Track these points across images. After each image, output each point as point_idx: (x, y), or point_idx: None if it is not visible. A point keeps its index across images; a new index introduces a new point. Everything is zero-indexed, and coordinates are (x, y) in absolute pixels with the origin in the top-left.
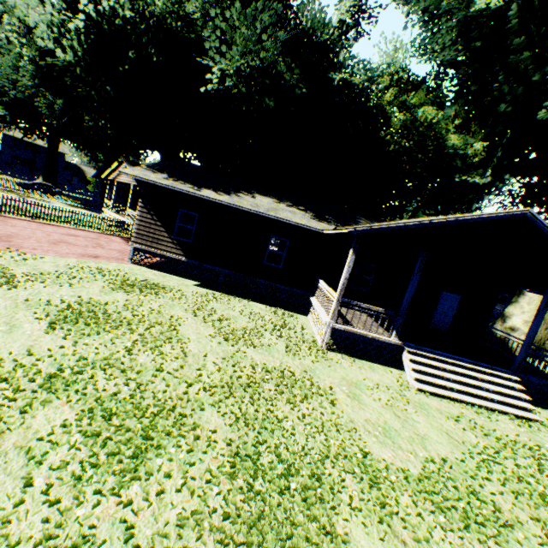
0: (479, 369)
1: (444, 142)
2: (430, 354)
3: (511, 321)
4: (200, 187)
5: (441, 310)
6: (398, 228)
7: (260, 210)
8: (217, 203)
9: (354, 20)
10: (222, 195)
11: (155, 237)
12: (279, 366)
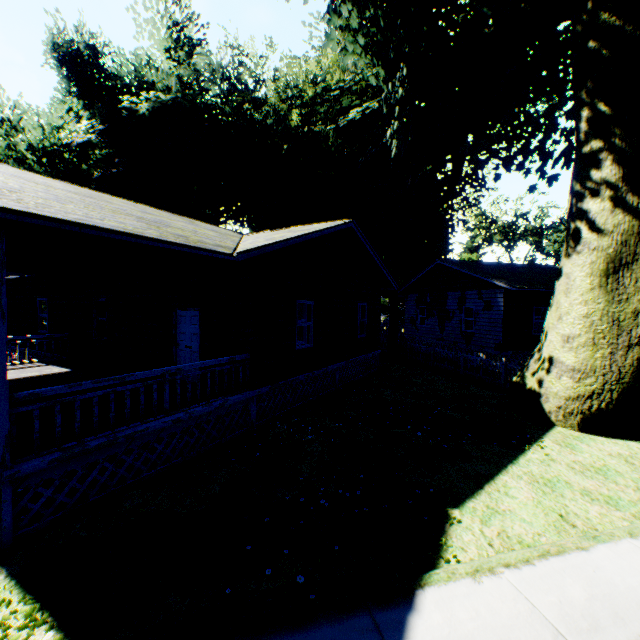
0: None
1: (329, 88)
2: None
3: (545, 346)
4: None
5: (184, 344)
6: None
7: None
8: (11, 282)
9: (175, 40)
10: None
11: None
12: None
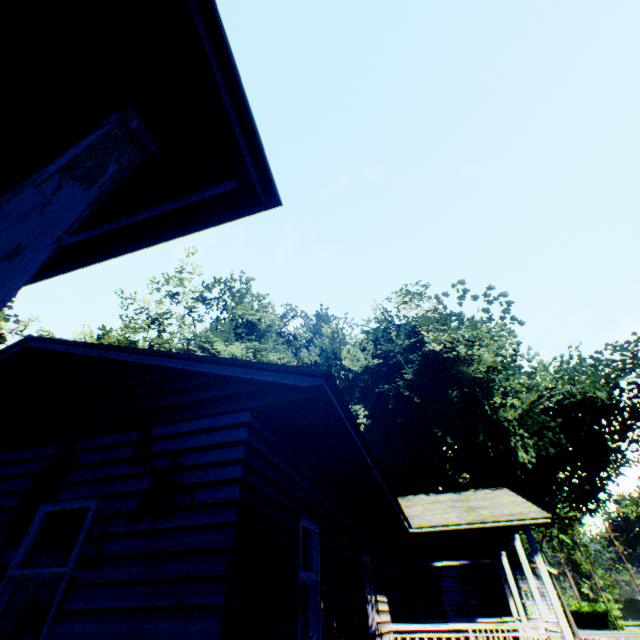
0: None
1: None
2: None
3: None
4: None
5: None
6: None
7: None
8: None
9: None
10: None
11: None
12: None
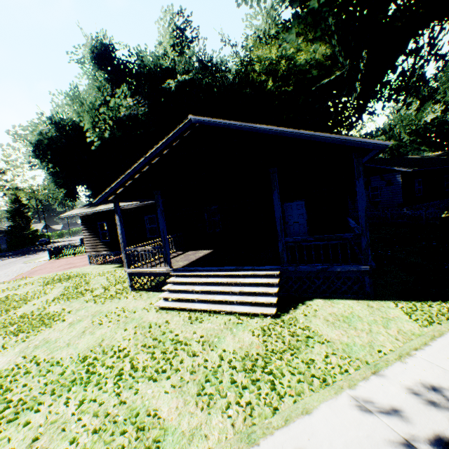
0: (233, 274)
1: (296, 64)
2: (188, 273)
3: None
4: (99, 205)
5: (292, 221)
6: (119, 185)
7: (122, 204)
8: (112, 210)
9: (178, 38)
10: (107, 205)
11: (94, 245)
12: (59, 310)
